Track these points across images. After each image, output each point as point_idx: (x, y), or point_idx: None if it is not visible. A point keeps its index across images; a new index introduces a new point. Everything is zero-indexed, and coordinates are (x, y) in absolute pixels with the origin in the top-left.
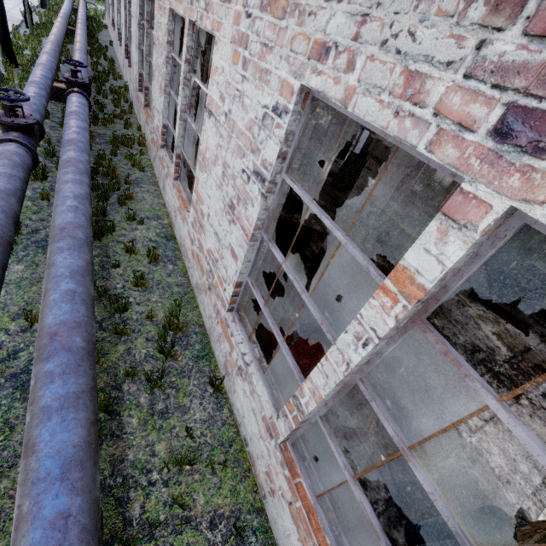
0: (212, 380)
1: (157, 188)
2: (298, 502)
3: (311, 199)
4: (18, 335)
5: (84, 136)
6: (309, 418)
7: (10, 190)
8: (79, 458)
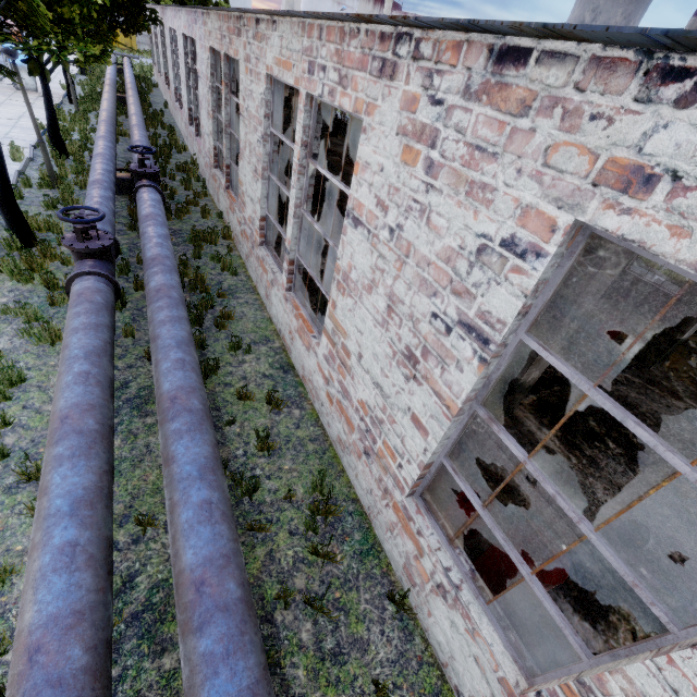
0: (392, 595)
1: (256, 296)
2: None
3: (591, 383)
4: (130, 550)
5: (167, 247)
6: None
7: (100, 348)
8: None
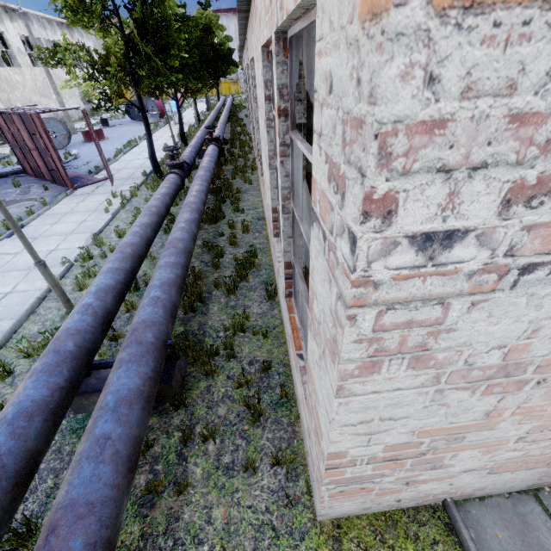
0: (266, 289)
1: (259, 192)
2: (290, 328)
3: None
4: None
5: (210, 164)
6: (291, 262)
7: (166, 193)
8: (169, 284)
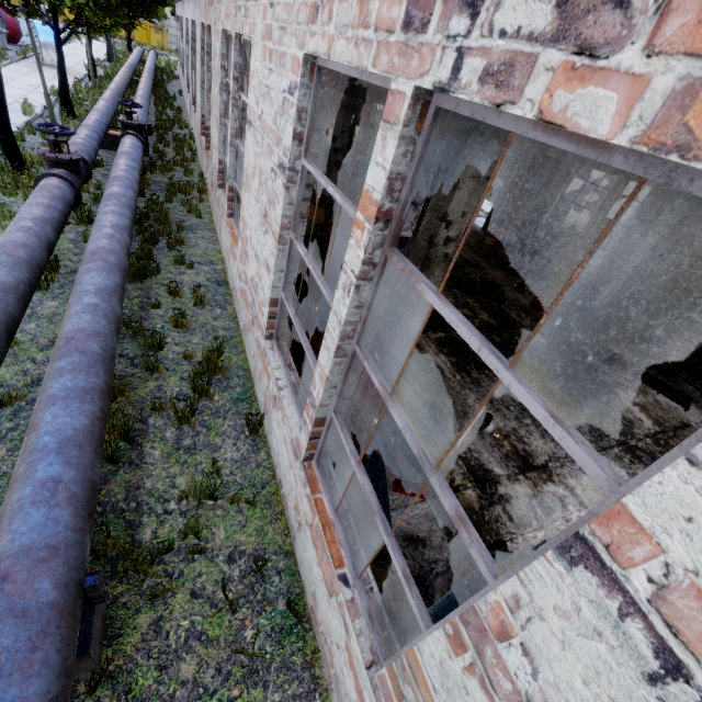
0: (248, 418)
1: (214, 234)
2: (316, 518)
3: (323, 174)
4: (44, 365)
5: (132, 174)
6: (326, 418)
7: (47, 219)
8: (79, 441)
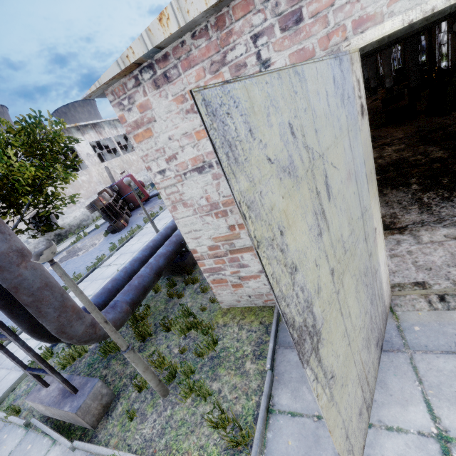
0: None
1: None
2: None
3: None
4: None
5: None
6: None
7: None
8: None
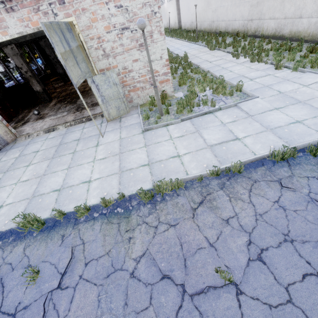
0: None
1: None
2: None
3: None
4: None
5: None
6: None
7: None
8: None
